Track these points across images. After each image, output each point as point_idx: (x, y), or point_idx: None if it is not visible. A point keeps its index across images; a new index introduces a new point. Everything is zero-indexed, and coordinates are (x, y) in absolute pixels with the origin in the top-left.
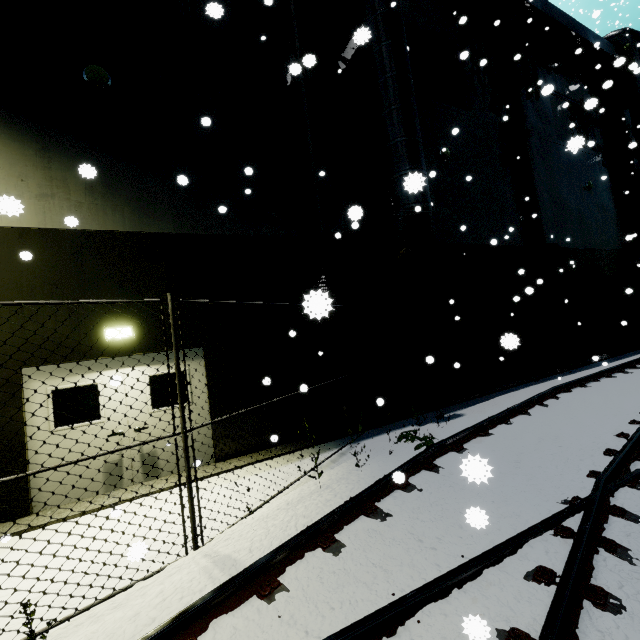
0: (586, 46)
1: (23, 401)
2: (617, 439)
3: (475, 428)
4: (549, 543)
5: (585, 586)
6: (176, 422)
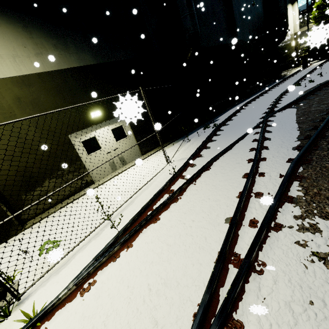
0: None
1: (74, 147)
2: (267, 109)
3: (227, 119)
4: (256, 130)
5: (265, 131)
6: (125, 145)
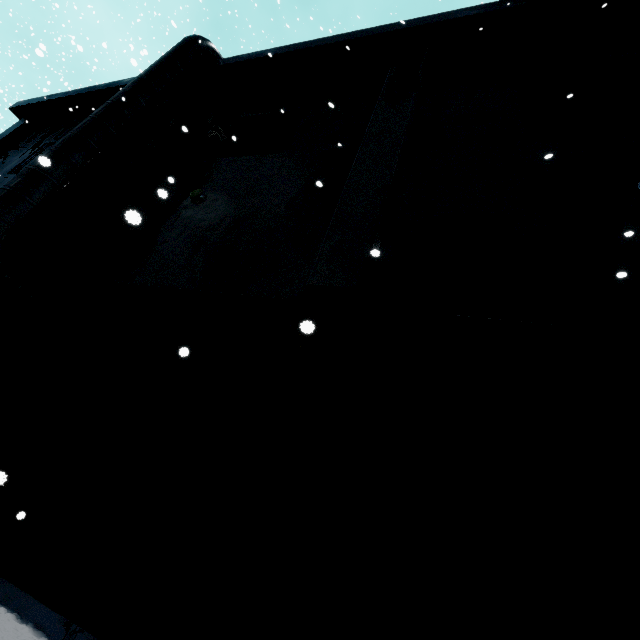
0: None
1: None
2: None
3: None
4: None
5: None
6: None
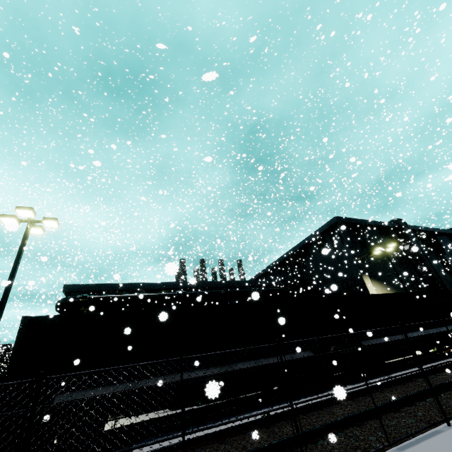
0: (450, 234)
1: None
2: None
3: None
4: None
5: None
6: None
